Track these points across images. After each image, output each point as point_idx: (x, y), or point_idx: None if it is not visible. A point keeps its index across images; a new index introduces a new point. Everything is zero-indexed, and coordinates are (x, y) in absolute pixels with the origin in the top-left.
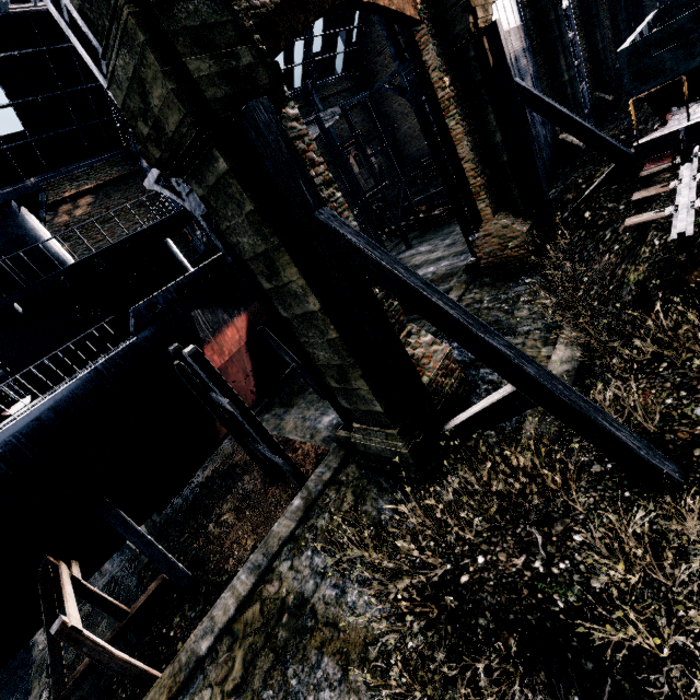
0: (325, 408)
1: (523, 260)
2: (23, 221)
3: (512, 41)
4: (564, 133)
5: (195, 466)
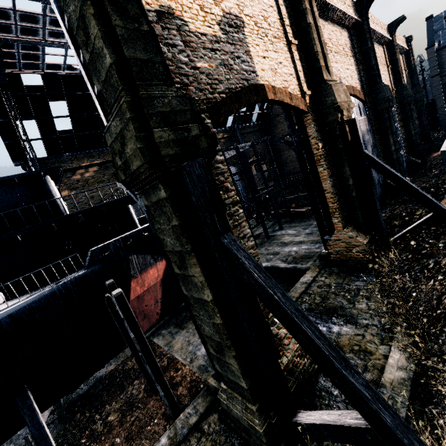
0: None
1: (362, 262)
2: (44, 184)
3: (361, 125)
4: None
5: (102, 365)
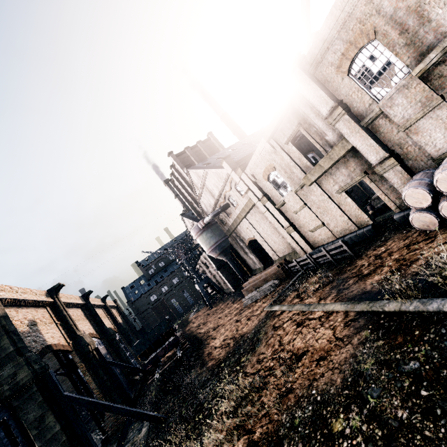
0: None
1: None
2: None
3: (102, 351)
4: (131, 376)
5: None
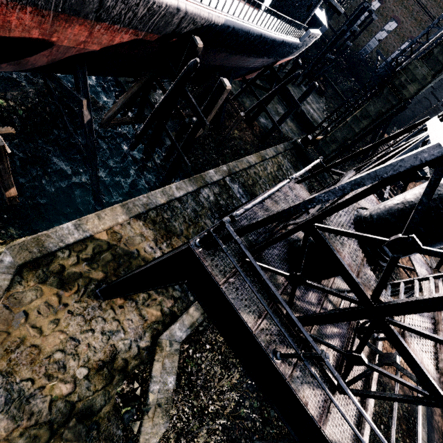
0: (262, 115)
1: None
2: None
3: None
4: None
5: None
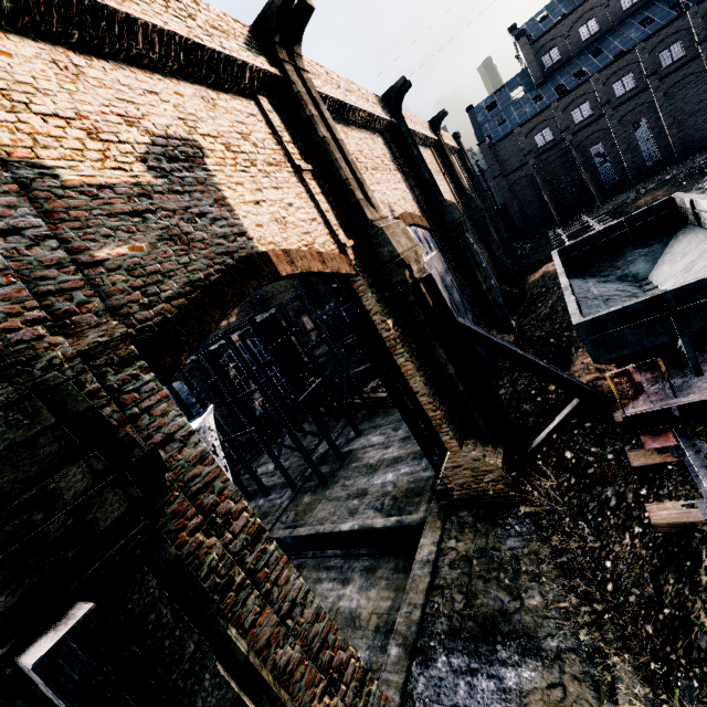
0: None
1: (504, 495)
2: None
3: (435, 265)
4: (494, 330)
5: None
